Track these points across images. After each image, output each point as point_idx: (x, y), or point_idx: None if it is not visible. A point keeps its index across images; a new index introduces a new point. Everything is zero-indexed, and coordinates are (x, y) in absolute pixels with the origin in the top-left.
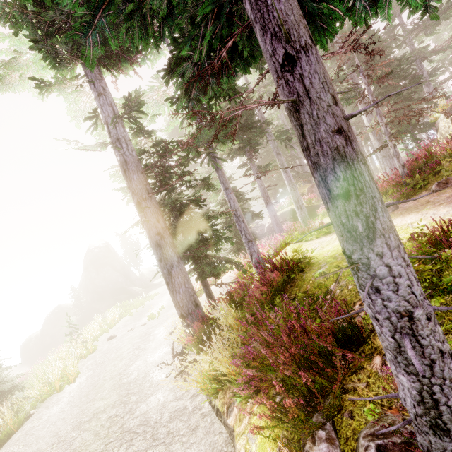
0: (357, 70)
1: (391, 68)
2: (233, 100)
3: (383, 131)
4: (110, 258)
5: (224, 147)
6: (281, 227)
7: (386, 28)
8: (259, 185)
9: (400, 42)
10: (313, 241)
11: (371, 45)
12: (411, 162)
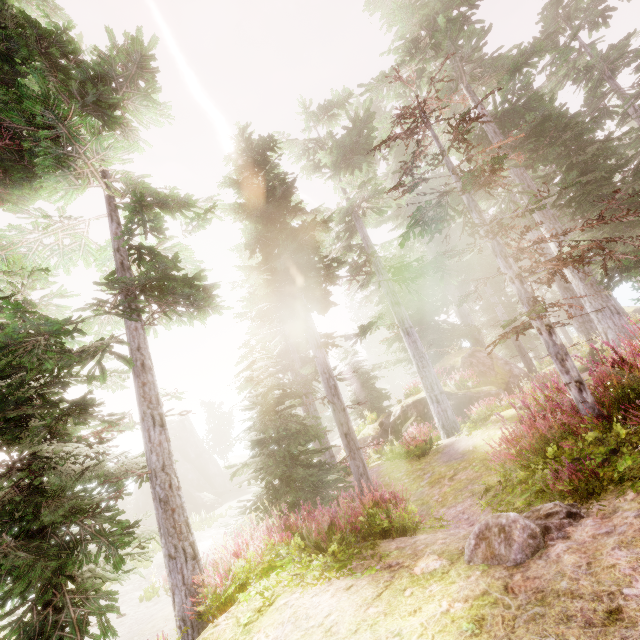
0: (441, 164)
1: (588, 154)
2: (269, 229)
3: (514, 290)
4: (183, 439)
5: (204, 318)
6: (359, 460)
7: (587, 98)
8: (320, 371)
9: (618, 115)
10: (313, 587)
11: (544, 123)
12: (601, 374)
